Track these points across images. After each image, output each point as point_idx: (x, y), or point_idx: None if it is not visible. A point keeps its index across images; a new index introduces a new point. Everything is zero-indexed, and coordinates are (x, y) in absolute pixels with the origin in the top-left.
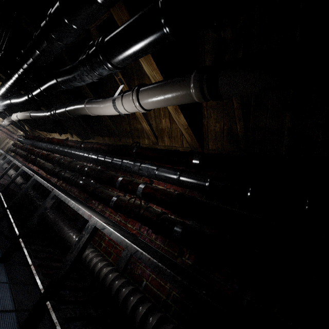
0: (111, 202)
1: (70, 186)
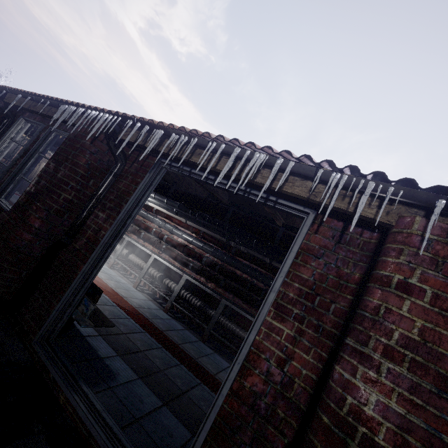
0: None
1: (245, 304)
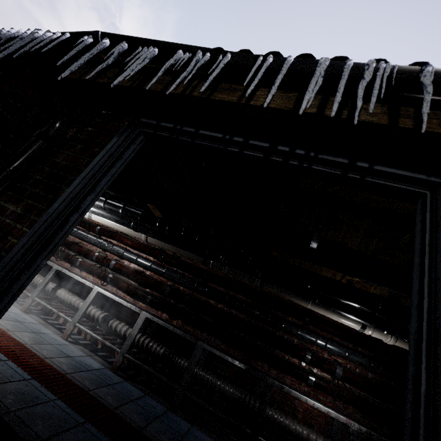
0: (310, 381)
1: (226, 344)
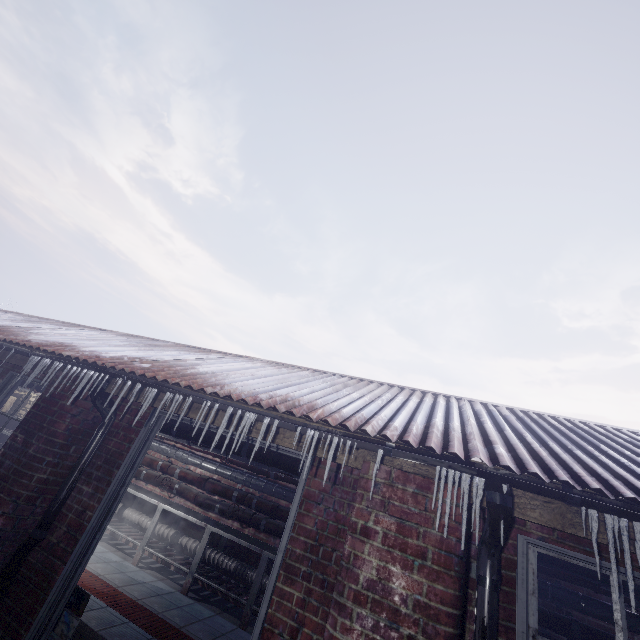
0: None
1: None
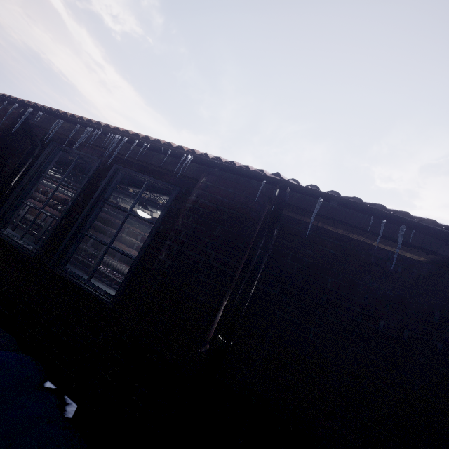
0: (37, 199)
1: None
